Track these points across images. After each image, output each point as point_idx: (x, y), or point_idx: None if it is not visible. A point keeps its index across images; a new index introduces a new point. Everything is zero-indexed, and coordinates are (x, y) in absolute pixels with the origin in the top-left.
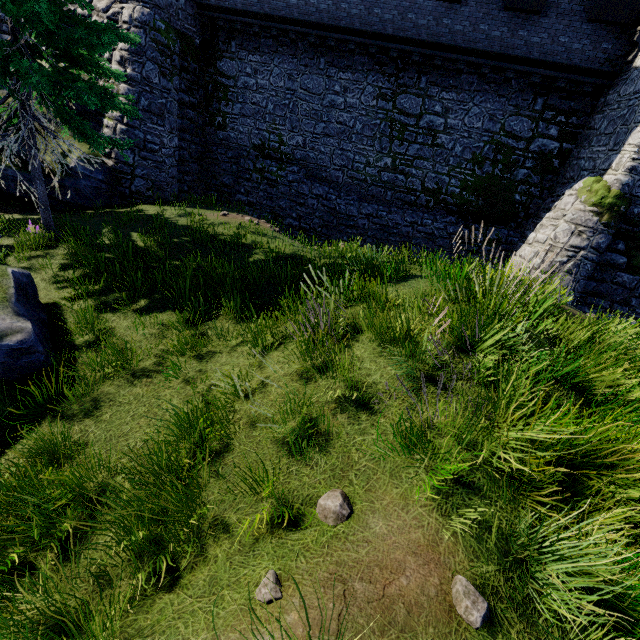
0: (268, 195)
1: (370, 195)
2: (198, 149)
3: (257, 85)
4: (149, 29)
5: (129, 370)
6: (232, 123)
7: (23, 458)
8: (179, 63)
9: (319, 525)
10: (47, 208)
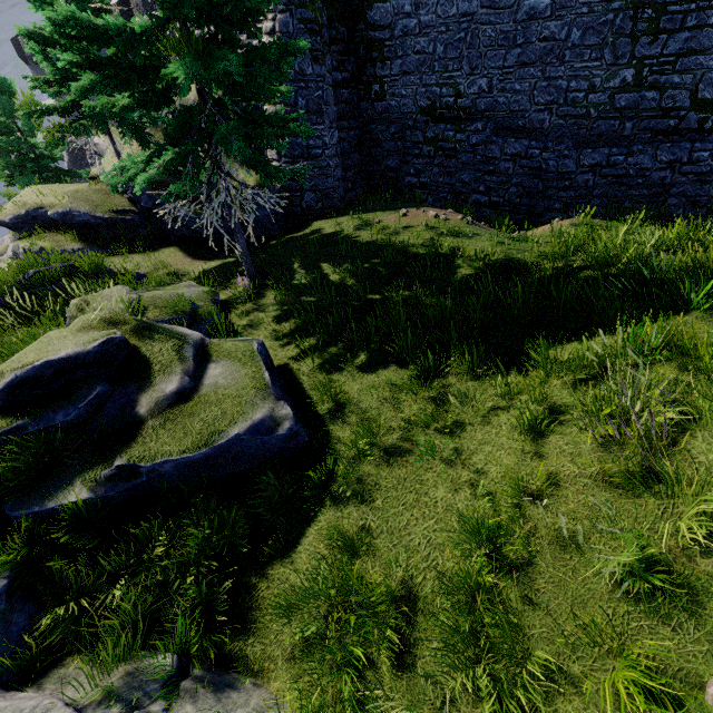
0: (444, 170)
1: (595, 135)
2: (356, 134)
3: (420, 25)
4: (294, 8)
5: (380, 446)
6: (391, 88)
7: (321, 542)
8: (328, 36)
9: None
10: (248, 258)
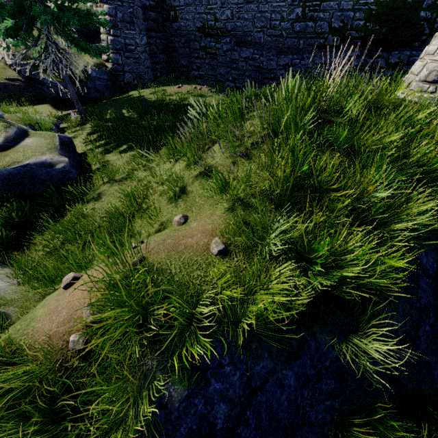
0: (211, 67)
1: (286, 47)
2: (162, 42)
3: None
4: None
5: (114, 179)
6: (181, 14)
7: (72, 217)
8: None
9: (171, 228)
10: (77, 101)
